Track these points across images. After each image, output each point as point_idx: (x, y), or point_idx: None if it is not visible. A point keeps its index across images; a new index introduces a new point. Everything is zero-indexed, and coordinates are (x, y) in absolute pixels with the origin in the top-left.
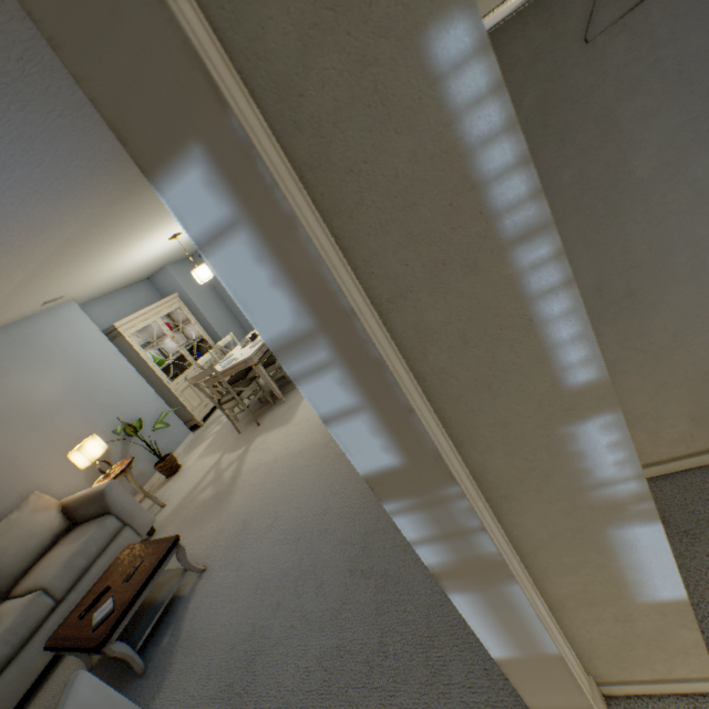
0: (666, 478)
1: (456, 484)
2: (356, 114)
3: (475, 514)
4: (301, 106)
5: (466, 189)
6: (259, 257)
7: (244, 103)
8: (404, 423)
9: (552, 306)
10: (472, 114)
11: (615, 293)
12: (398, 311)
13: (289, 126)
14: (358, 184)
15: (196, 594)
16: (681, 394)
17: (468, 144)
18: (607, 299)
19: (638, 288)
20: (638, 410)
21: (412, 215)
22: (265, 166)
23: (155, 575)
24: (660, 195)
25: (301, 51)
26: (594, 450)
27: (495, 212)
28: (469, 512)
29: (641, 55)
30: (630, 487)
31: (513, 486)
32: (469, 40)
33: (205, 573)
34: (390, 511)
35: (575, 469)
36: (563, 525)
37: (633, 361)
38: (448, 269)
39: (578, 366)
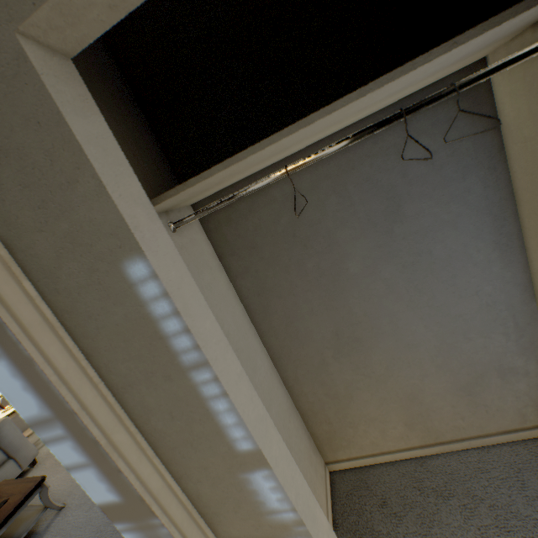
0: (394, 464)
1: (158, 517)
2: (91, 291)
3: (174, 537)
4: (59, 282)
5: (158, 338)
6: (15, 374)
7: (12, 288)
8: (118, 477)
9: (219, 404)
10: (155, 303)
11: (347, 337)
12: (129, 393)
13: (53, 289)
14: (96, 324)
15: (49, 531)
16: (397, 407)
17: (155, 316)
18: (343, 341)
19: (361, 336)
20: (371, 415)
21: (130, 345)
22: (12, 332)
23: (15, 514)
24: (367, 284)
25: (57, 257)
26: (263, 490)
27: (176, 351)
28: (170, 535)
29: (346, 207)
30: (291, 516)
31: (219, 506)
32: (146, 270)
33: (63, 510)
34: (120, 529)
35: (255, 500)
36: (256, 535)
37: (363, 382)
38: (155, 376)
39: (242, 439)
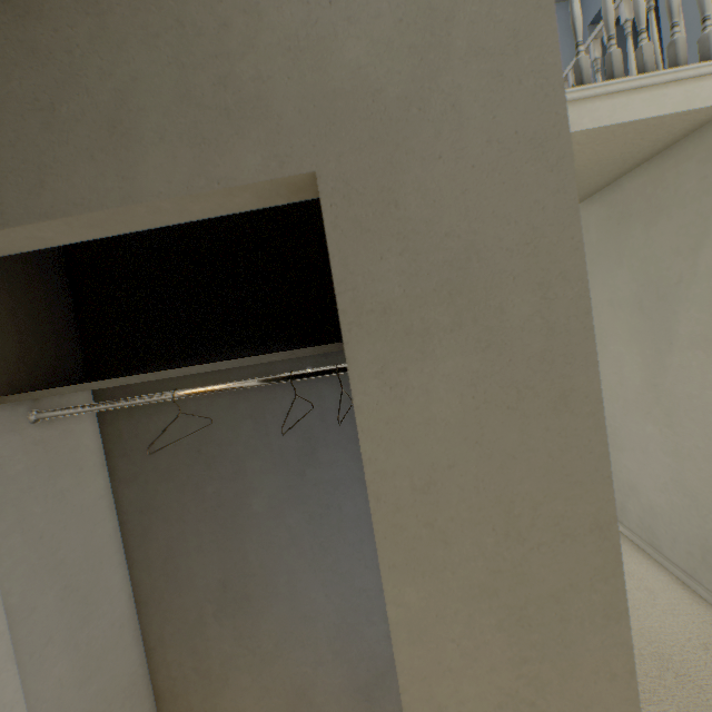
0: None
1: None
2: None
3: None
4: None
5: None
6: None
7: None
8: None
9: None
10: None
11: (237, 591)
12: None
13: None
14: None
15: None
16: (282, 704)
17: None
18: (231, 595)
19: (253, 593)
20: (248, 710)
21: None
22: None
23: None
24: (270, 527)
25: None
26: None
27: None
28: None
29: (261, 435)
30: None
31: None
32: None
33: None
34: None
35: None
36: None
37: (246, 658)
38: None
39: None
